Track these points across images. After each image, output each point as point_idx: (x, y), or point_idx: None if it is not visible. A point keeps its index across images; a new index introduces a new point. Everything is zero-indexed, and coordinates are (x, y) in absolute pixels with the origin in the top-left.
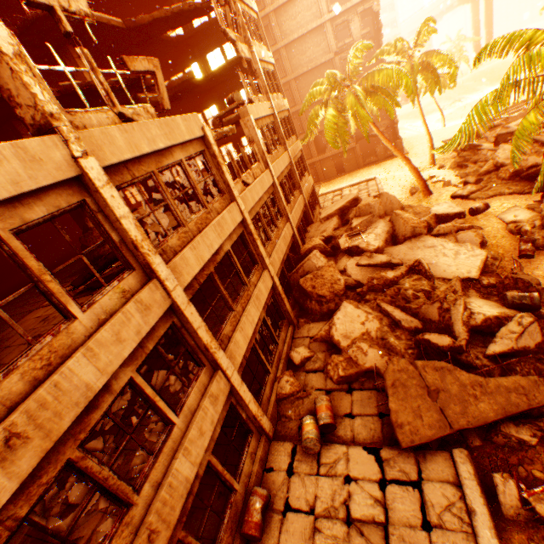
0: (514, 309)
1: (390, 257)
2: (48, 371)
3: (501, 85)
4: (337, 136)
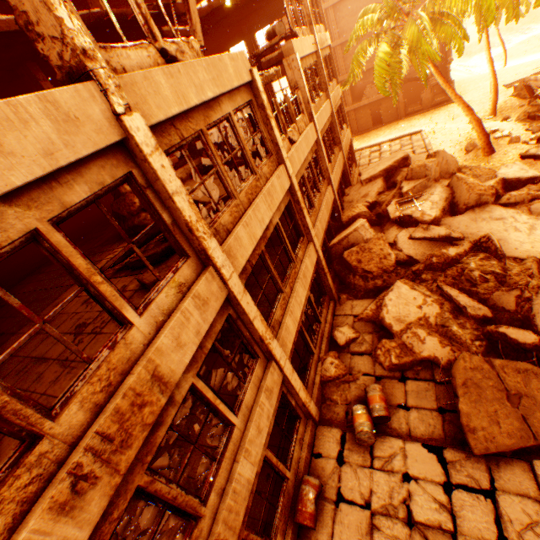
0: None
1: (450, 231)
2: (109, 393)
3: None
4: (385, 79)
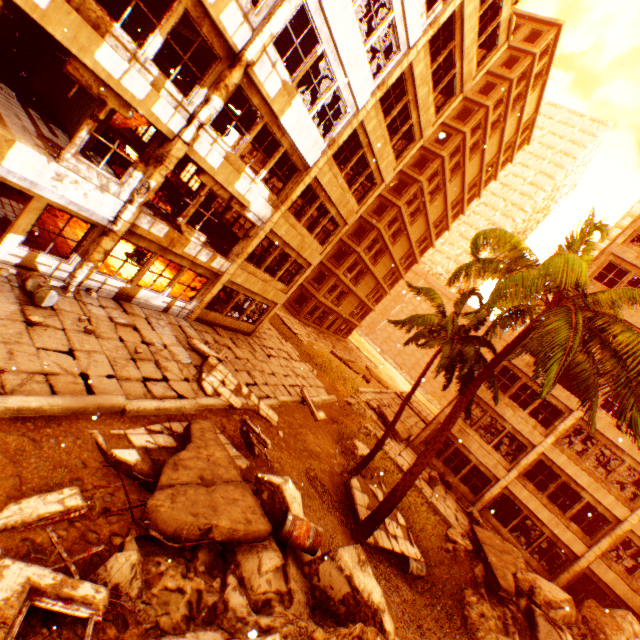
0: None
1: None
2: (508, 406)
3: None
4: None
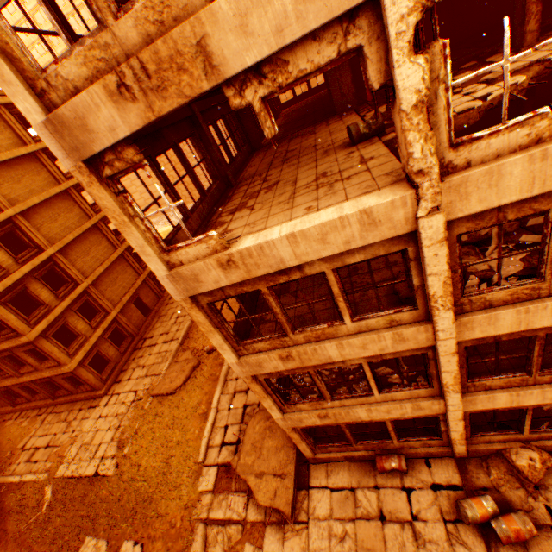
0: None
1: None
2: (316, 339)
3: None
4: None
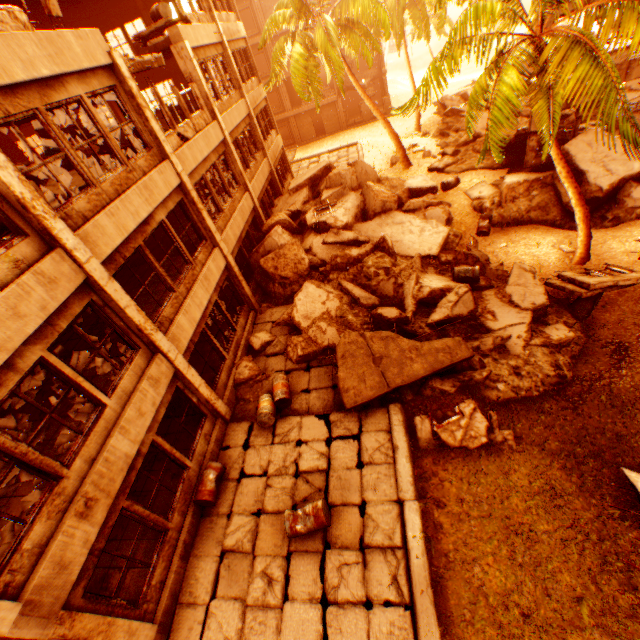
0: (460, 283)
1: (358, 235)
2: None
3: (450, 40)
4: (308, 84)
